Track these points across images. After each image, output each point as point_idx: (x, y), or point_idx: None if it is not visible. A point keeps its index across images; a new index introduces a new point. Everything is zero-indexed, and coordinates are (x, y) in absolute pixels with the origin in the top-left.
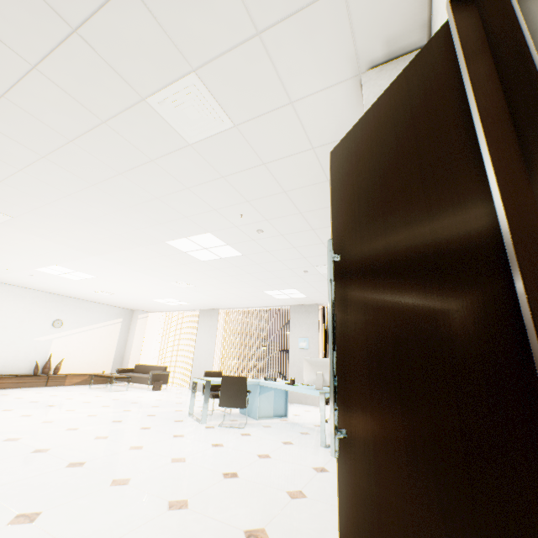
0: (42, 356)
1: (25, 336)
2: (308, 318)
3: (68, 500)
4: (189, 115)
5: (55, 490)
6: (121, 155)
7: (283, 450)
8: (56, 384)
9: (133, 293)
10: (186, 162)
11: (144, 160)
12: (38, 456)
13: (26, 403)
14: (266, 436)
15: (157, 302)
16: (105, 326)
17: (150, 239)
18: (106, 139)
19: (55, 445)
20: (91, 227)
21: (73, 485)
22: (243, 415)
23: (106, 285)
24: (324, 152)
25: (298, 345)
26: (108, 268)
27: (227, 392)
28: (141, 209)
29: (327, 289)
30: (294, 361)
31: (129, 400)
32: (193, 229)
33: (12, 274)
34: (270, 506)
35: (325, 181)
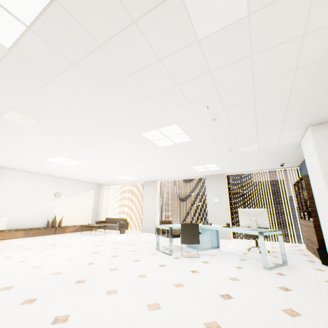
0: (50, 215)
1: (39, 204)
2: (218, 183)
3: (128, 326)
4: (212, 6)
5: (113, 316)
6: (136, 57)
7: (242, 273)
8: (61, 232)
9: (104, 173)
10: (186, 60)
11: (152, 61)
12: (81, 286)
13: (49, 246)
14: (220, 263)
15: (118, 178)
16: (85, 195)
17: (131, 132)
18: (129, 41)
19: (87, 276)
20: (92, 125)
21: (122, 311)
22: (190, 248)
23: (88, 168)
24: (311, 38)
25: (212, 200)
26: (94, 156)
27: (185, 234)
28: (133, 108)
29: (237, 163)
30: (211, 211)
31: (111, 241)
32: (165, 122)
33: (30, 164)
34: (283, 325)
35: (292, 70)
